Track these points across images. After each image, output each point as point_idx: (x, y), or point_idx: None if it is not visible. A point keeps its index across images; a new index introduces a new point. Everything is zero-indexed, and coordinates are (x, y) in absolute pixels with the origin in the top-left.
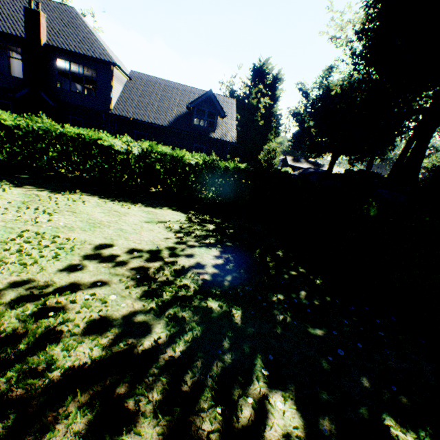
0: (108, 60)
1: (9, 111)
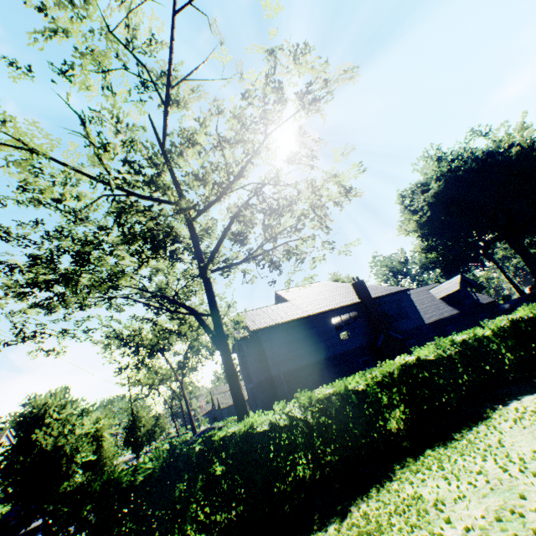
0: (403, 288)
1: (367, 366)
